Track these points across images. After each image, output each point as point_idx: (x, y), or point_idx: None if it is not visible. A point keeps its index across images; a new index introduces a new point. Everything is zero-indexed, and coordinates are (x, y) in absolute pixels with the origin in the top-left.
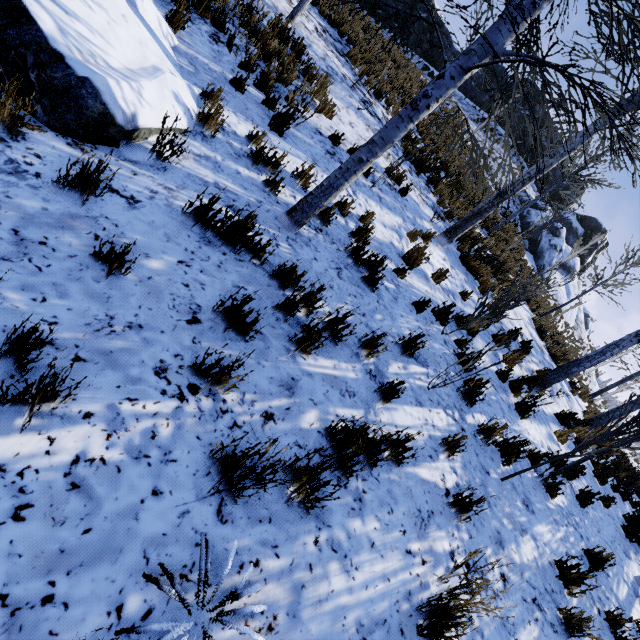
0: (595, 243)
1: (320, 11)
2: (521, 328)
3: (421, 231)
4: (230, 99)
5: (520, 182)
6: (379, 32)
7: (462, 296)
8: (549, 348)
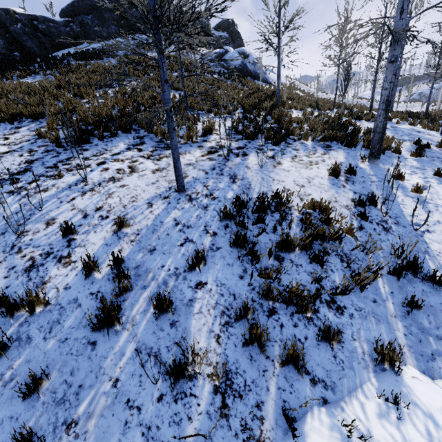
0: (237, 32)
1: (100, 139)
2: (420, 142)
3: (418, 183)
4: (441, 323)
5: (391, 92)
6: (36, 76)
7: (436, 175)
8: (369, 119)
